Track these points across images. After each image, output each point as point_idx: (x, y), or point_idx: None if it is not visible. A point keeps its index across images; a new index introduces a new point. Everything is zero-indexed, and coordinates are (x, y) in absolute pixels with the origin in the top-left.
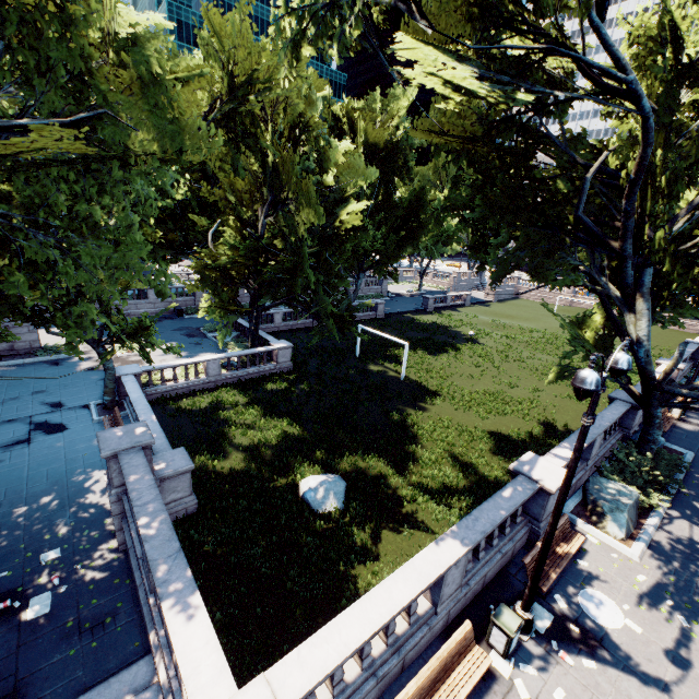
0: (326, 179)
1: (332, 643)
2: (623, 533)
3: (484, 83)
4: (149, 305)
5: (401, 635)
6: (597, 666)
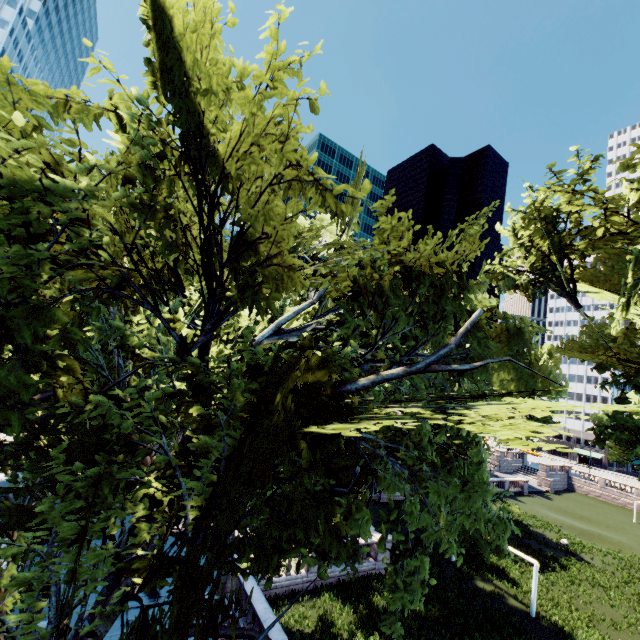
0: None
1: None
2: None
3: None
4: None
5: None
6: None
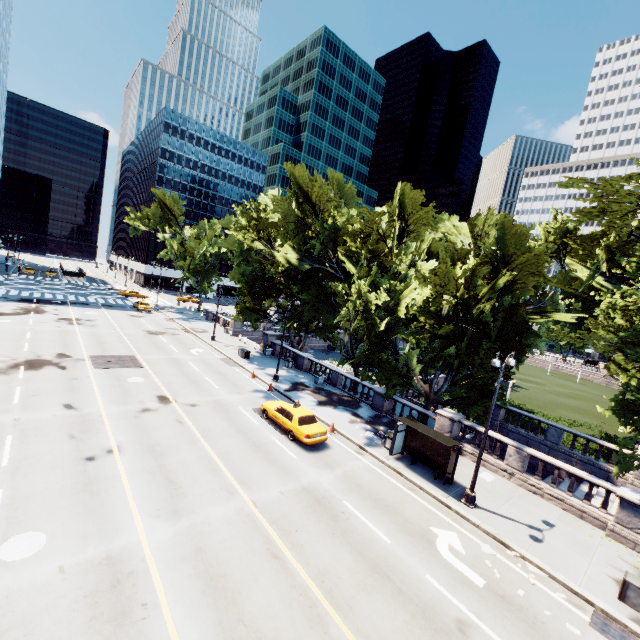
0: None
1: None
2: None
3: (609, 283)
4: (316, 341)
5: None
6: None
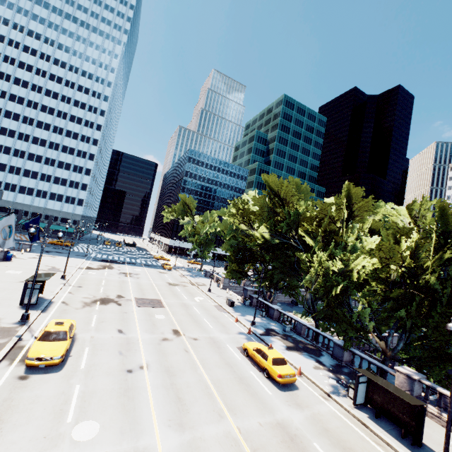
0: None
1: None
2: None
3: None
4: (282, 296)
5: None
6: None
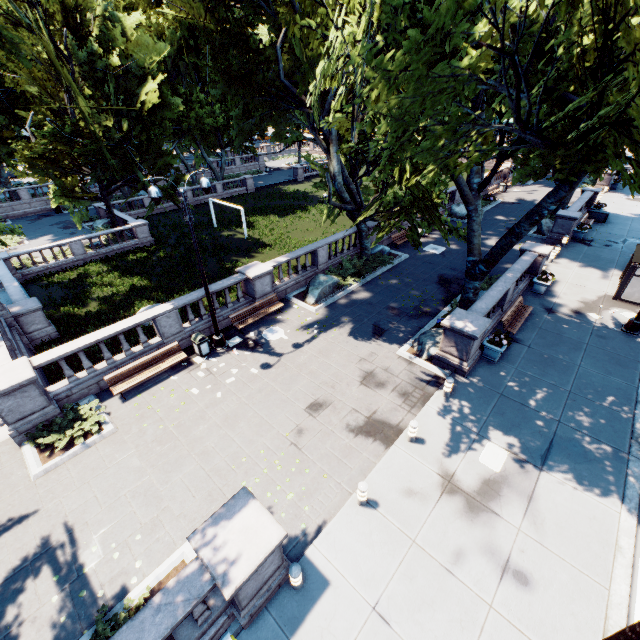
0: (113, 61)
1: (71, 346)
2: (314, 300)
3: None
4: (24, 205)
5: (137, 352)
6: (252, 354)
